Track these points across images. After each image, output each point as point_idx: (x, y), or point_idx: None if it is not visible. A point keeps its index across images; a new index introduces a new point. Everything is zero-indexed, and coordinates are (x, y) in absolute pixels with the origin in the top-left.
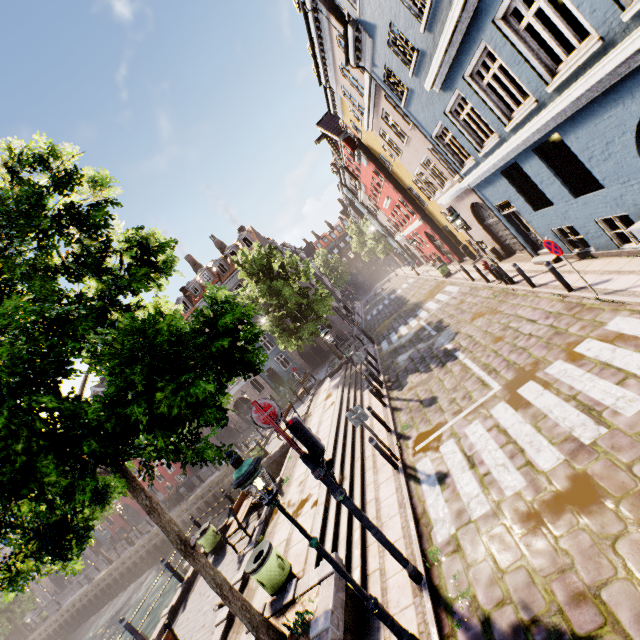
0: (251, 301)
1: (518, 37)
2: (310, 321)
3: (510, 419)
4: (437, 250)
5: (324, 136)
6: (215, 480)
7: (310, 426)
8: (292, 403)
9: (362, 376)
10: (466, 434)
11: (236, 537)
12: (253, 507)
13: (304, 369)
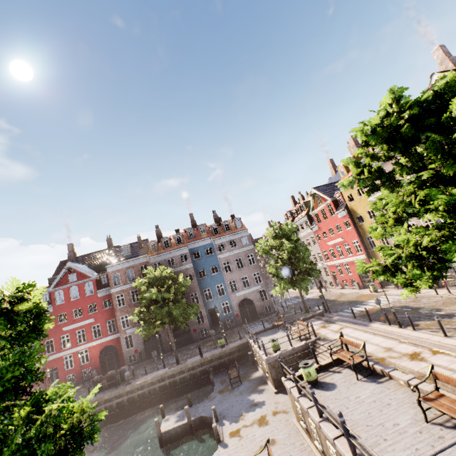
0: (264, 252)
1: None
2: (305, 279)
3: None
4: (359, 278)
5: (314, 195)
6: (169, 373)
7: (330, 336)
8: (259, 331)
9: (392, 310)
10: None
11: (331, 377)
12: (330, 364)
13: (238, 319)
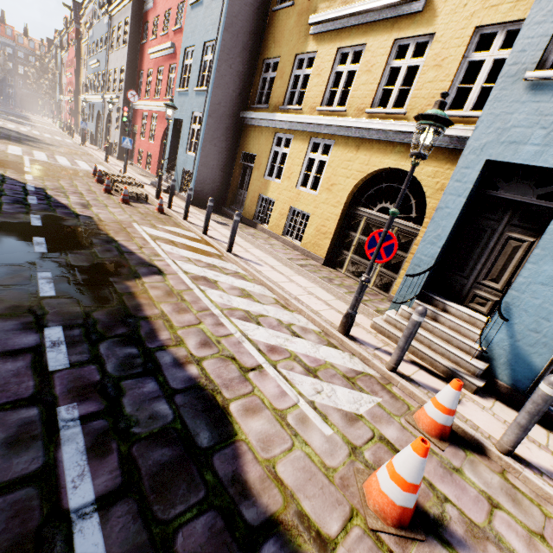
0: None
1: (99, 80)
2: None
3: (24, 129)
4: (71, 120)
5: (71, 9)
6: None
7: None
8: None
9: None
10: (8, 125)
11: None
12: None
13: None
